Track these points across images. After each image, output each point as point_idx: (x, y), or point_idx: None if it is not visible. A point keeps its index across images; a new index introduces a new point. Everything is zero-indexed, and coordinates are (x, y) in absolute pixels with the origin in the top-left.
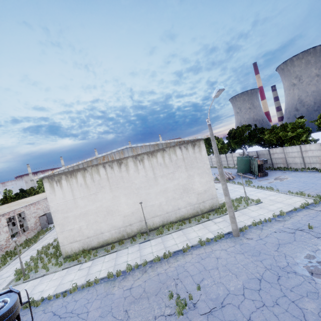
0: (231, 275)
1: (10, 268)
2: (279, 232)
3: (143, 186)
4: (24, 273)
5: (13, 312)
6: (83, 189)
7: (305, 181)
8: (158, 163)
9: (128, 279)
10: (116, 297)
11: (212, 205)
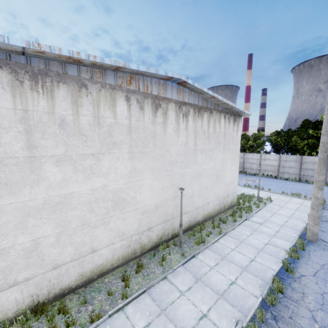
0: None
1: None
2: None
3: (179, 160)
4: None
5: None
6: (66, 137)
7: (276, 184)
8: (202, 130)
9: None
10: None
11: (232, 201)
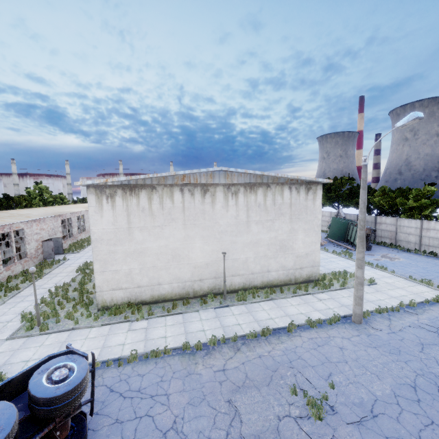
0: (370, 375)
1: (8, 308)
2: (416, 328)
3: (229, 230)
4: (39, 320)
5: (84, 386)
6: (145, 217)
7: (424, 267)
8: (257, 203)
9: (215, 356)
10: (206, 380)
11: (311, 275)
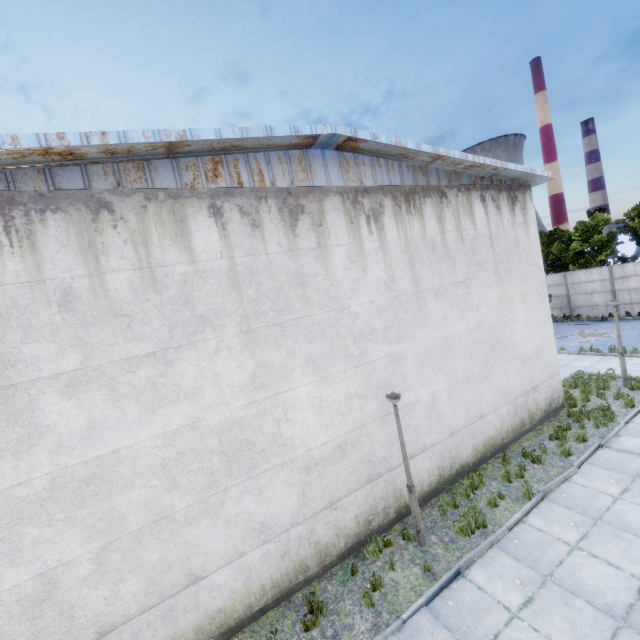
0: None
1: None
2: None
3: (379, 326)
4: None
5: None
6: (81, 328)
7: None
8: (427, 241)
9: None
10: None
11: (551, 399)
